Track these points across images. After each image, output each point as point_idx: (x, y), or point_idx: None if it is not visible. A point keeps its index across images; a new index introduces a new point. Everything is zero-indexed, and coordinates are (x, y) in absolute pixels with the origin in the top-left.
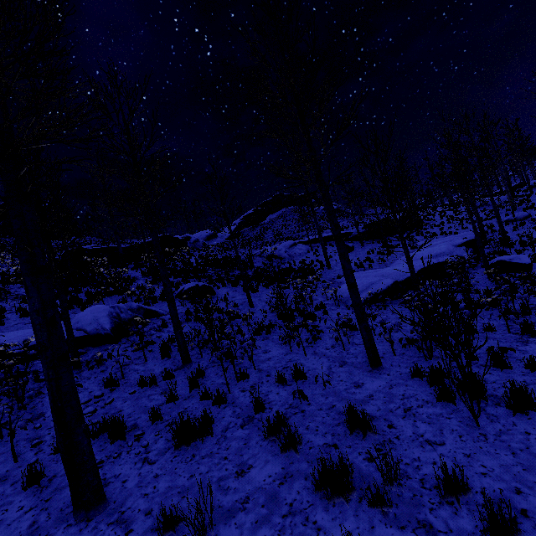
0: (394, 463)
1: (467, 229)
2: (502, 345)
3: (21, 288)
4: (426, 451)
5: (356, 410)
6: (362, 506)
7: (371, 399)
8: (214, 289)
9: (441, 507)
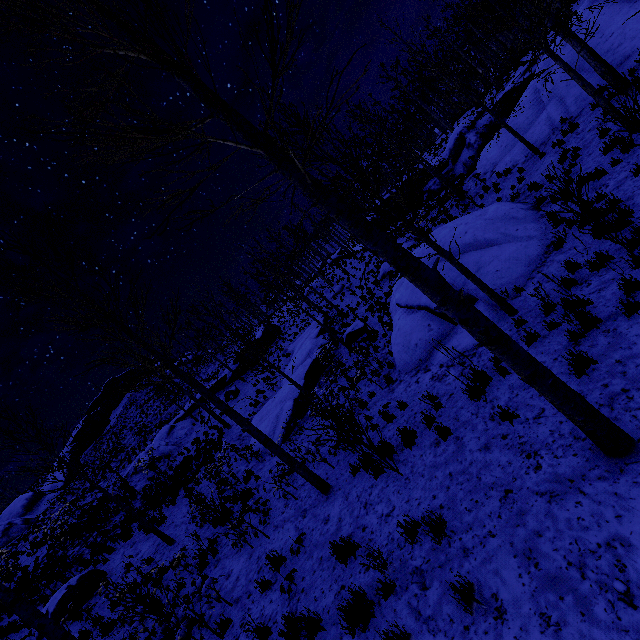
0: (378, 553)
1: (315, 316)
2: (384, 402)
3: None
4: (390, 523)
5: (337, 542)
6: (382, 606)
7: (341, 522)
8: (99, 568)
9: (414, 549)
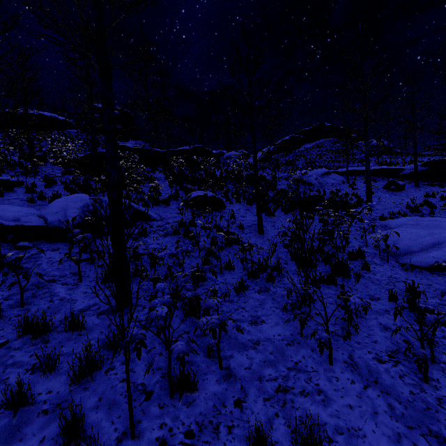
0: None
1: None
2: None
3: (60, 170)
4: None
5: None
6: None
7: None
8: (226, 203)
9: None
